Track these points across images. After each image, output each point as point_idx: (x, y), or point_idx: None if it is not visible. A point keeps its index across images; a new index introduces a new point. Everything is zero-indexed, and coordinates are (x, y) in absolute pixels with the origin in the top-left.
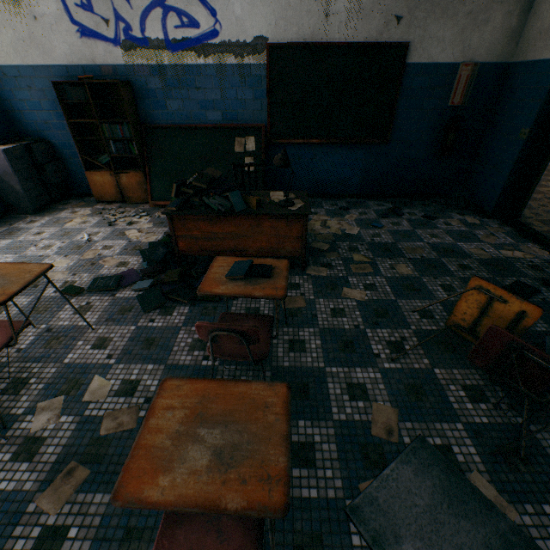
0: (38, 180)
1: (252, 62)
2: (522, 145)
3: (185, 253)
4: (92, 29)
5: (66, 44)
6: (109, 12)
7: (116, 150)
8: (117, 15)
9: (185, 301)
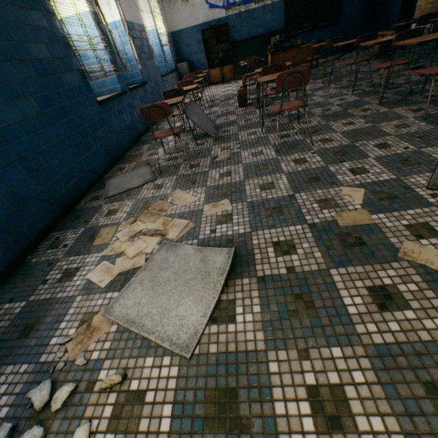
0: None
1: (277, 0)
2: (401, 2)
3: None
4: (214, 5)
5: (203, 14)
6: None
7: (221, 56)
8: None
9: None
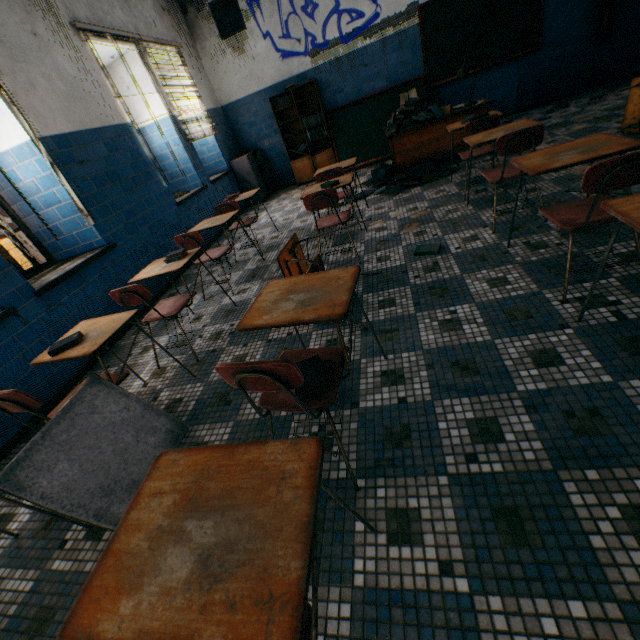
0: (261, 178)
1: (407, 27)
2: None
3: (400, 166)
4: (289, 51)
5: (273, 69)
6: (301, 34)
7: (311, 137)
8: (306, 33)
9: (416, 183)
